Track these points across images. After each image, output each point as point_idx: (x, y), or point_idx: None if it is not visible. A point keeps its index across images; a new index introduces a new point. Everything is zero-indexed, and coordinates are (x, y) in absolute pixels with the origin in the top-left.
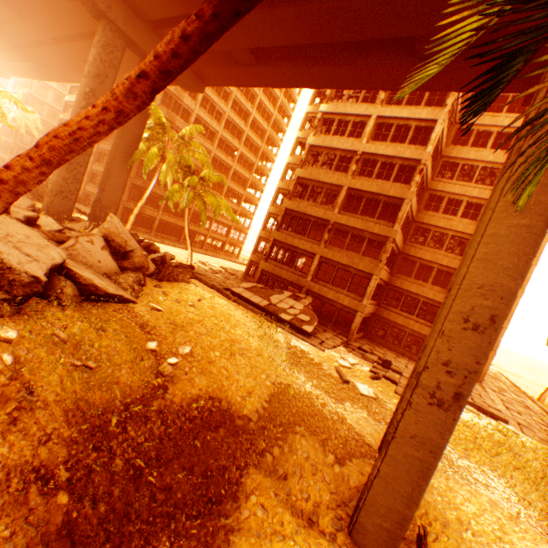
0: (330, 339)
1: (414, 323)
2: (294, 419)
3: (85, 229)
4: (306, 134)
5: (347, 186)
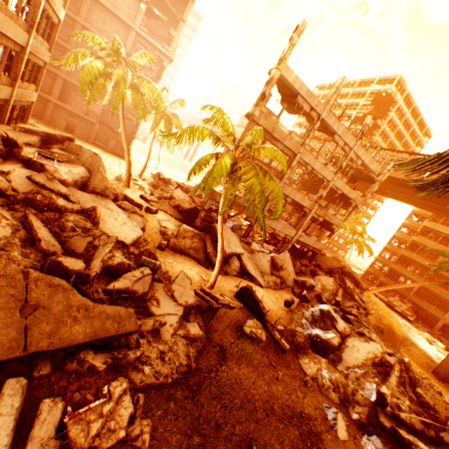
0: (421, 327)
1: None
2: (412, 342)
3: None
4: (419, 210)
5: None
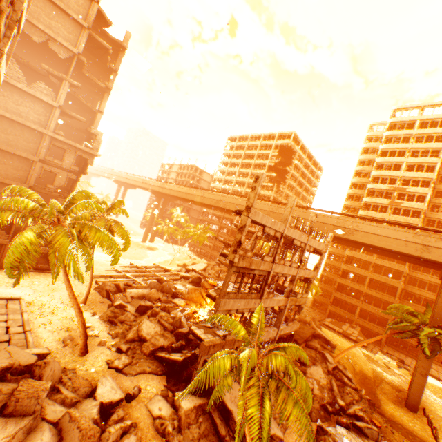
0: (373, 348)
1: (411, 340)
2: (381, 378)
3: None
4: None
5: (368, 276)
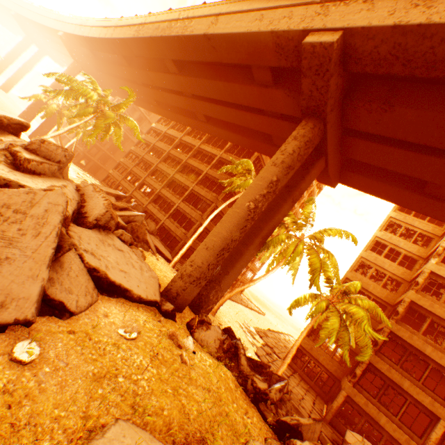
0: None
1: None
2: None
3: (221, 346)
4: (386, 236)
5: None
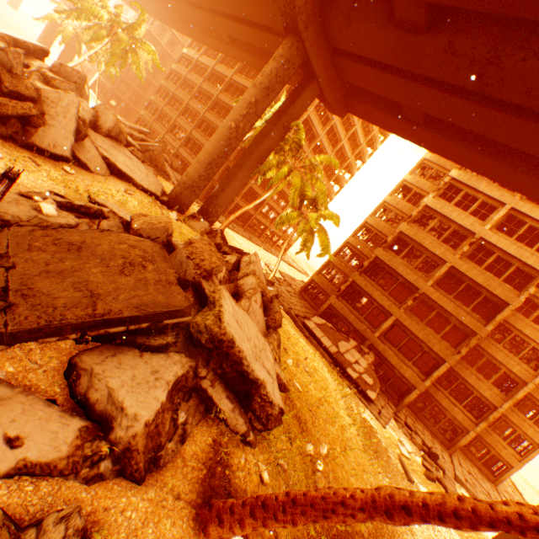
0: (384, 408)
1: (459, 412)
2: (390, 538)
3: (204, 231)
4: (414, 180)
5: (450, 263)
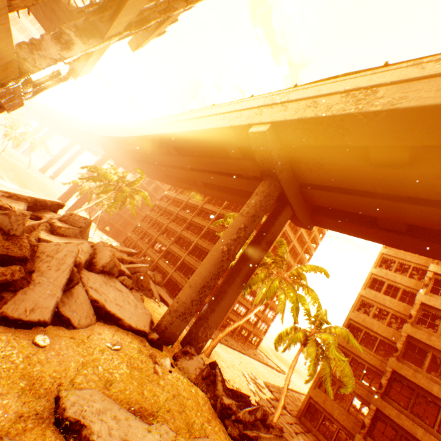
0: None
1: None
2: None
3: (200, 374)
4: (382, 273)
5: None
